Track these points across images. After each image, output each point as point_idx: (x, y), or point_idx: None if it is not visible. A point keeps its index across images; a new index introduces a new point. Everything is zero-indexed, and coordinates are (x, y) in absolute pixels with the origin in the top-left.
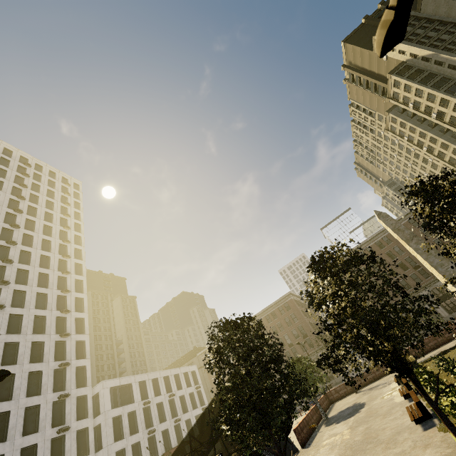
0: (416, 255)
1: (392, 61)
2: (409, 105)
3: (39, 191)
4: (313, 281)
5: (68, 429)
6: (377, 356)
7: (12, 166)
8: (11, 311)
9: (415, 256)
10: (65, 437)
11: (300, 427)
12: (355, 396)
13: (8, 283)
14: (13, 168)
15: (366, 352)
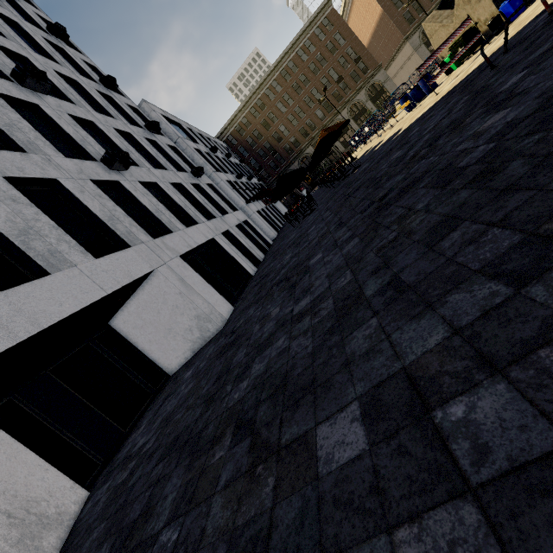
0: None
1: None
2: None
3: None
4: None
5: (159, 128)
6: None
7: None
8: None
9: None
10: (159, 145)
11: None
12: None
13: None
14: None
15: None
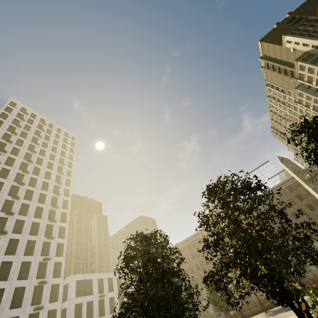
0: (314, 194)
1: (298, 52)
2: (312, 82)
3: (49, 140)
4: (205, 203)
5: (41, 309)
6: (253, 279)
7: (35, 124)
8: (18, 217)
9: (314, 194)
10: (39, 314)
11: None
12: (264, 315)
13: (18, 198)
14: (35, 125)
15: (247, 274)
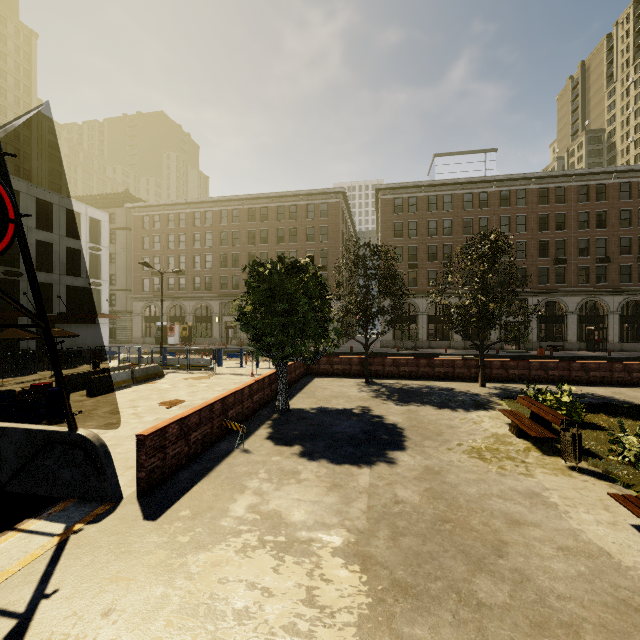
0: None
1: None
2: None
3: None
4: None
5: None
6: None
7: None
8: None
9: None
10: None
11: (184, 424)
12: (364, 388)
13: None
14: None
15: None
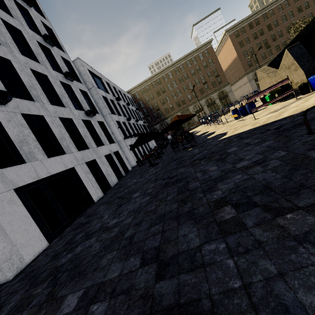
0: None
1: None
2: None
3: None
4: None
5: (74, 78)
6: None
7: None
8: None
9: None
10: (72, 88)
11: None
12: None
13: None
14: None
15: None
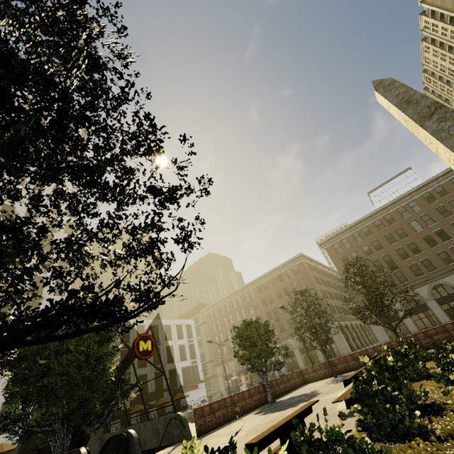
0: (436, 147)
1: None
2: None
3: None
4: None
5: None
6: None
7: None
8: None
9: (436, 150)
10: None
11: (211, 407)
12: (329, 381)
13: None
14: None
15: None
